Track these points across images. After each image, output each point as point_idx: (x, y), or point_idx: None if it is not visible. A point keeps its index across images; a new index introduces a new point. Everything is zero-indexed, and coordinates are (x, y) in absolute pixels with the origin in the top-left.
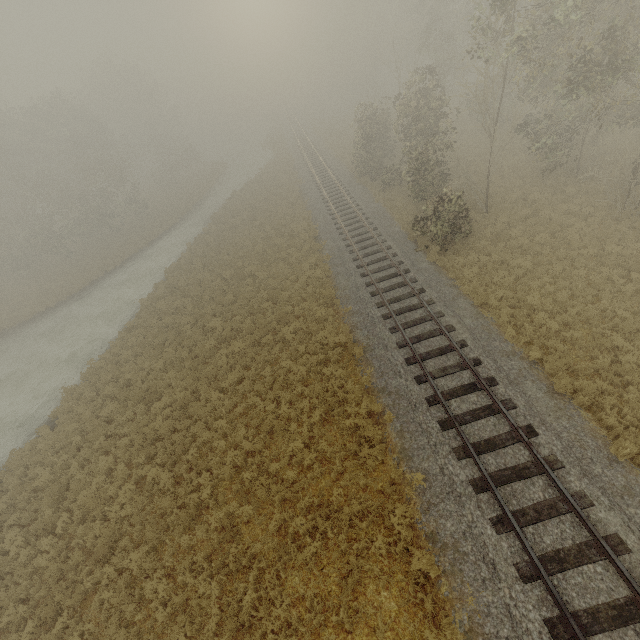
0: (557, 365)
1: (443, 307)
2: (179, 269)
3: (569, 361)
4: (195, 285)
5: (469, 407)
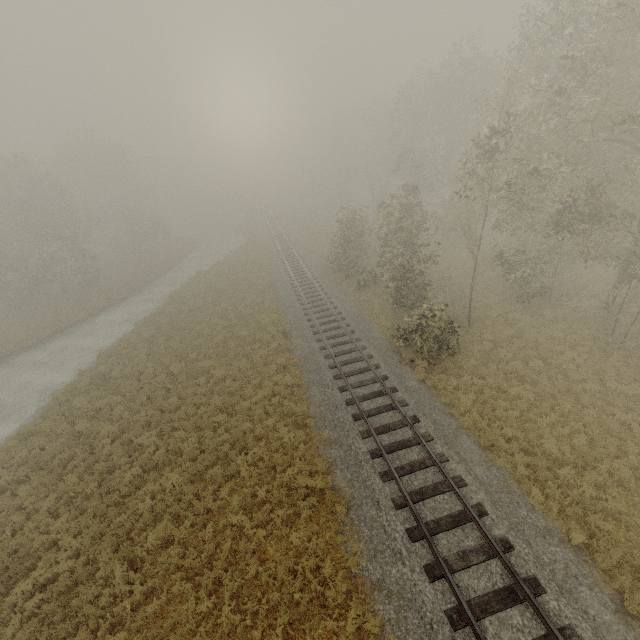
0: (615, 561)
1: (445, 446)
2: (117, 353)
3: (624, 551)
4: (132, 378)
5: (514, 638)
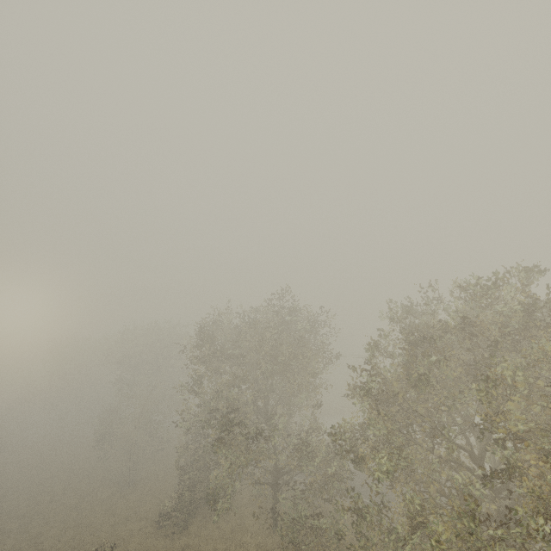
0: None
1: None
2: None
3: None
4: None
5: None
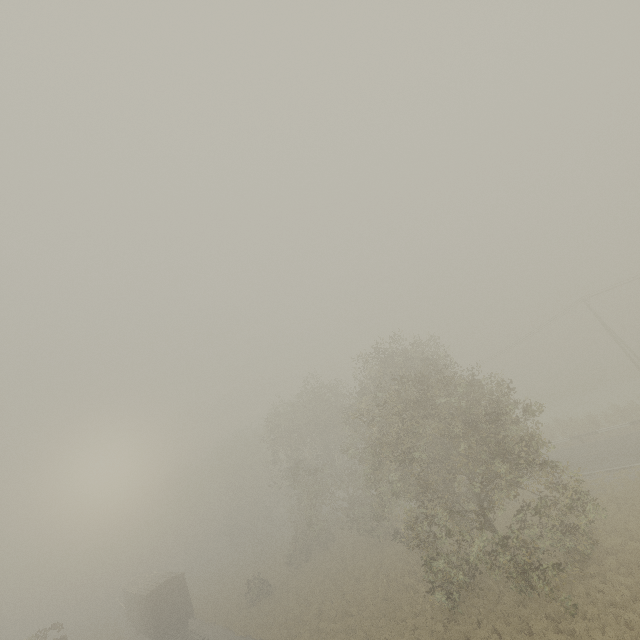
0: None
1: None
2: None
3: None
4: None
5: None
